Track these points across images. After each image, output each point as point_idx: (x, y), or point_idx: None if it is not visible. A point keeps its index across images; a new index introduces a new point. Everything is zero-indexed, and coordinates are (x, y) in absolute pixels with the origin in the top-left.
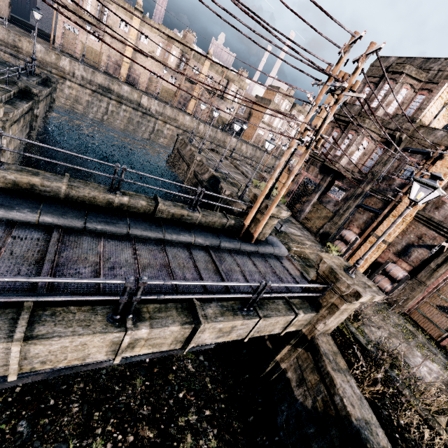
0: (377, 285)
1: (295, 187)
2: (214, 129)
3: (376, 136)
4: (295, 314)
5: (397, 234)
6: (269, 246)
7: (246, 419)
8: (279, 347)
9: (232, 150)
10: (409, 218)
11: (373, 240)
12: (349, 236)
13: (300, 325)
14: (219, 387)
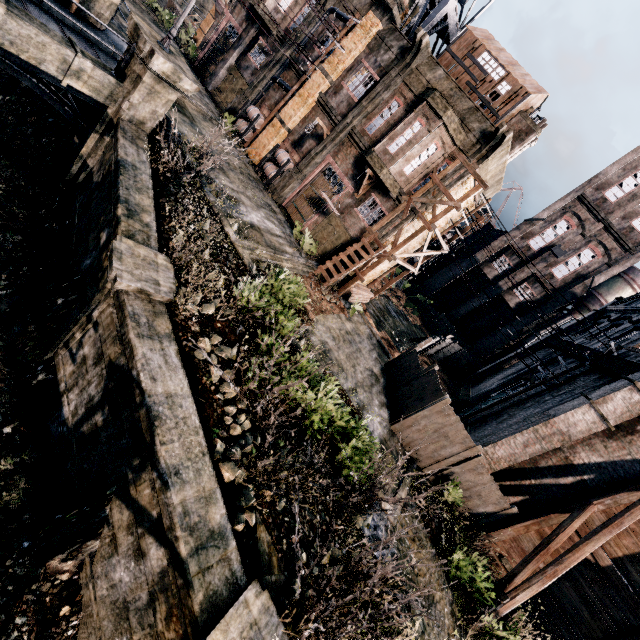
0: (265, 173)
1: (213, 37)
2: None
3: None
4: (75, 53)
5: (299, 120)
6: (106, 38)
7: (37, 212)
8: (85, 138)
9: None
10: (312, 101)
11: (276, 123)
12: (253, 113)
13: (96, 90)
14: (1, 179)
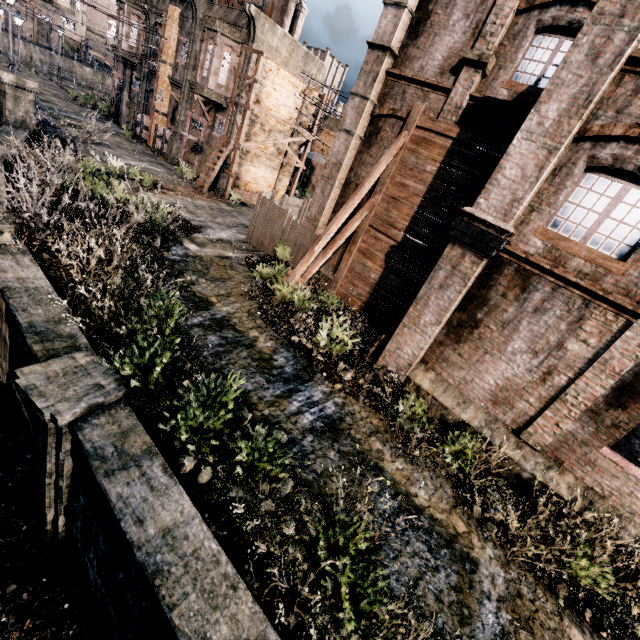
0: (159, 150)
1: (115, 93)
2: (45, 50)
3: (141, 14)
4: None
5: (167, 104)
6: None
7: None
8: None
9: (58, 69)
10: (166, 85)
11: (155, 115)
12: (140, 118)
13: None
14: None
